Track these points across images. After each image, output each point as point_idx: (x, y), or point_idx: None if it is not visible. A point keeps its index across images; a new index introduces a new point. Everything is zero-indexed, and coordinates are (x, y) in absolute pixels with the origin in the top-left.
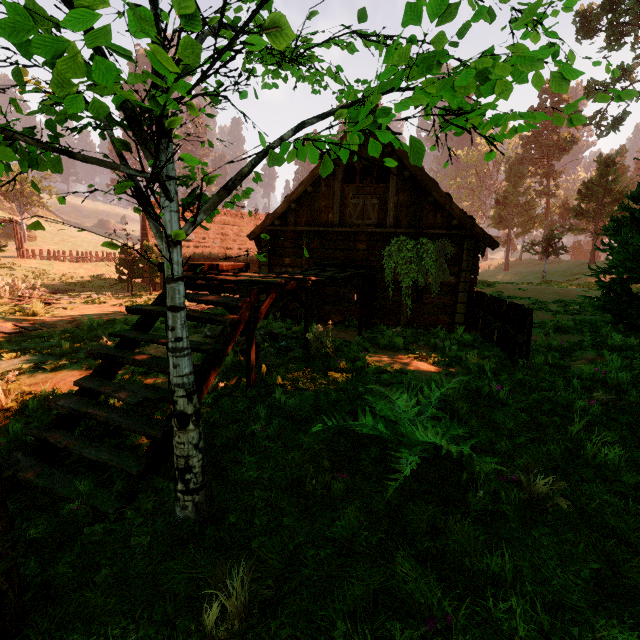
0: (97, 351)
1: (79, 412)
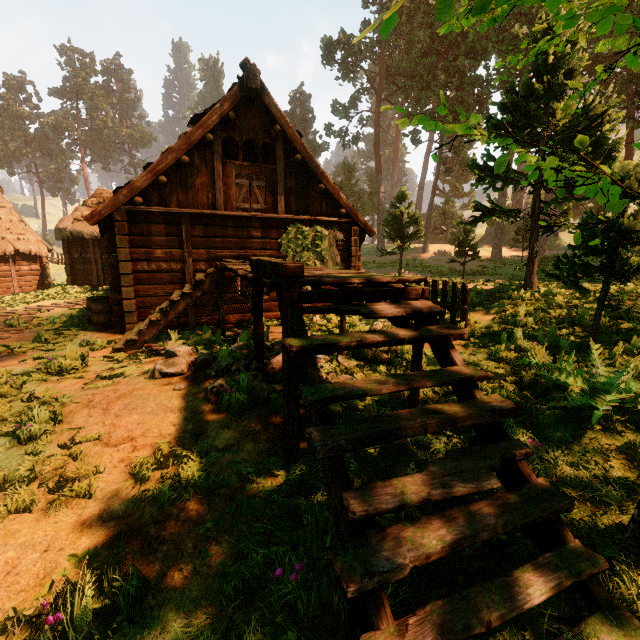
0: (345, 438)
1: (440, 554)
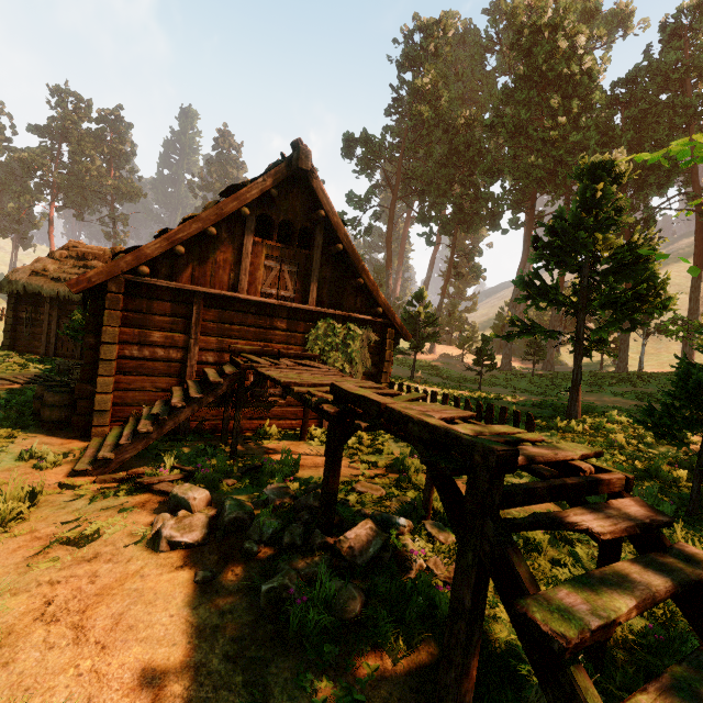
0: None
1: None
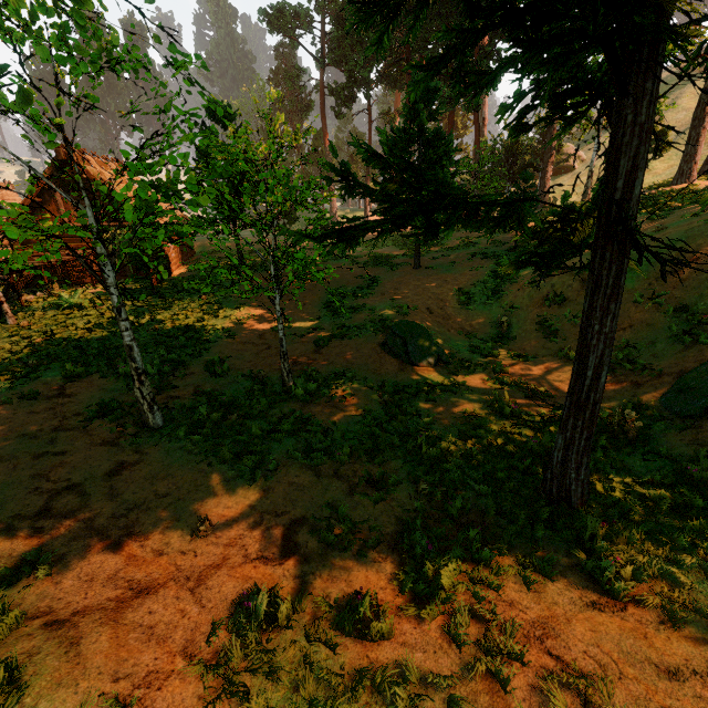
0: None
1: None
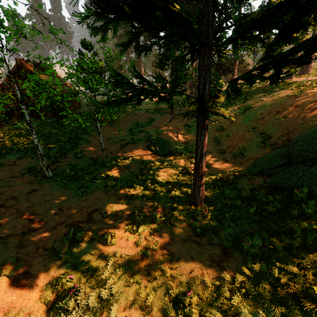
0: None
1: None
